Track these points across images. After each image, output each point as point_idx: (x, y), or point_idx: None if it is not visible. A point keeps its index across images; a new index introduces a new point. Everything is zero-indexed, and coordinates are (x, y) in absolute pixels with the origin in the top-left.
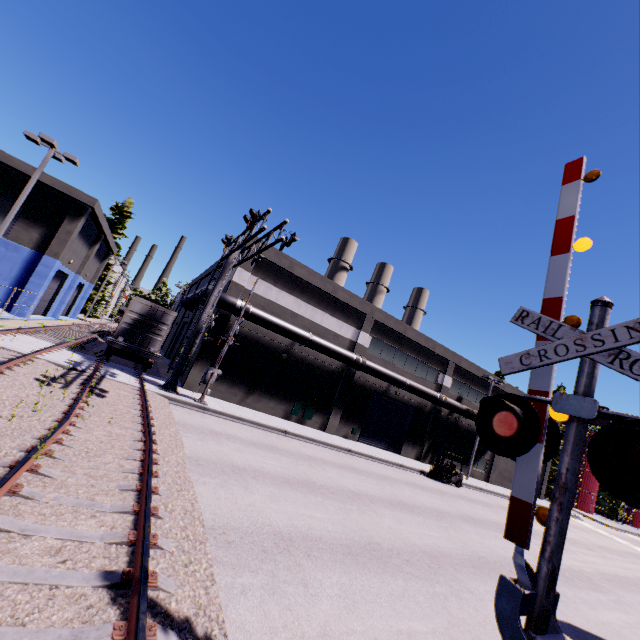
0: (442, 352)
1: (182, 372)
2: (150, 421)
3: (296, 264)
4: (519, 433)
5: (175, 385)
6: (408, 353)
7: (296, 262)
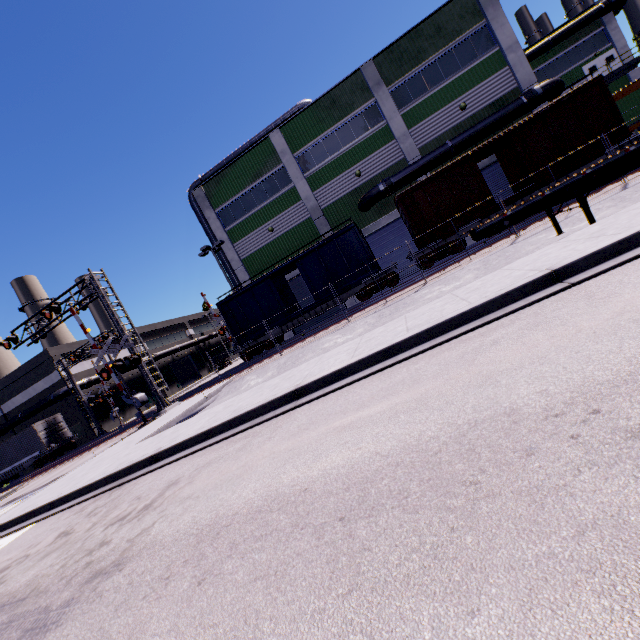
0: (178, 321)
1: (101, 425)
2: (146, 414)
3: (82, 342)
4: (224, 332)
5: (105, 431)
6: (166, 335)
7: (81, 341)
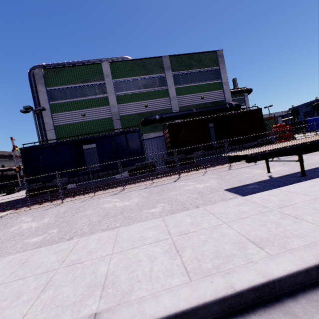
0: None
1: None
2: None
3: None
4: (19, 170)
5: None
6: None
7: None
